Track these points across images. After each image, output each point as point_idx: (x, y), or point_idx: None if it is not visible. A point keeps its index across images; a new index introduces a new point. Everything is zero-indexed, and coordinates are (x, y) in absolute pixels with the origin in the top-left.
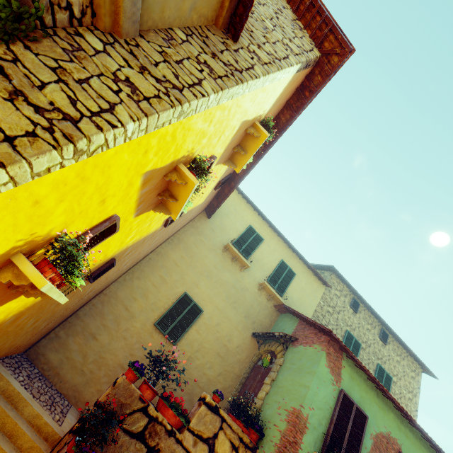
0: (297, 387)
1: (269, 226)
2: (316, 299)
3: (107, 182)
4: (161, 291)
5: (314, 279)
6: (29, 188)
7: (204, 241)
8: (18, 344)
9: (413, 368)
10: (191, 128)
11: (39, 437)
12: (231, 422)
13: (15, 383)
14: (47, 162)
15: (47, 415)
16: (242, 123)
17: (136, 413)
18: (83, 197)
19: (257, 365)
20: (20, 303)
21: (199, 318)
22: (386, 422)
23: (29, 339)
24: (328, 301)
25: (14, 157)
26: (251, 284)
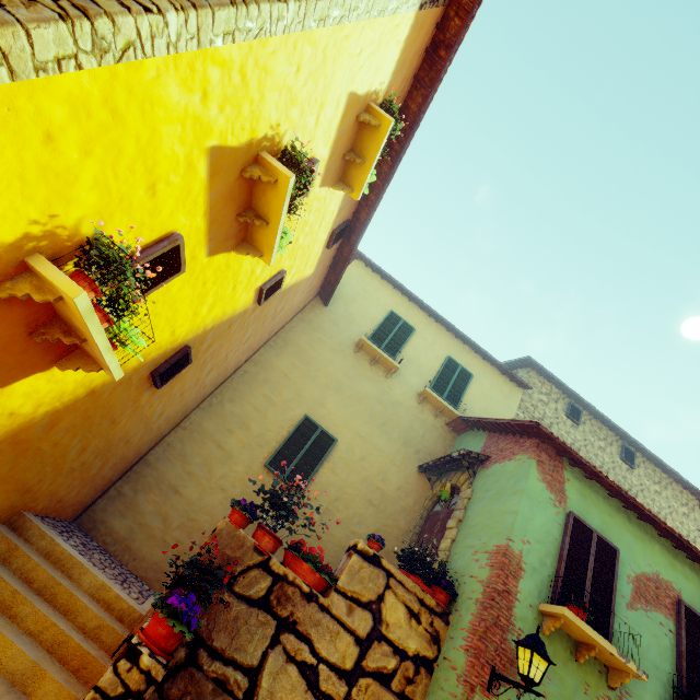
0: (499, 518)
1: (420, 308)
2: (510, 409)
3: (153, 144)
4: (268, 416)
5: (503, 381)
6: (34, 96)
7: (323, 339)
8: (62, 495)
9: (684, 500)
10: (269, 70)
11: (110, 617)
12: (401, 577)
13: (64, 544)
14: (54, 44)
15: (118, 589)
16: (349, 98)
17: (253, 570)
18: (121, 163)
19: (434, 512)
20: (52, 387)
21: (333, 451)
22: (650, 557)
23: (78, 491)
24: (531, 410)
25: (3, 16)
26: (406, 396)
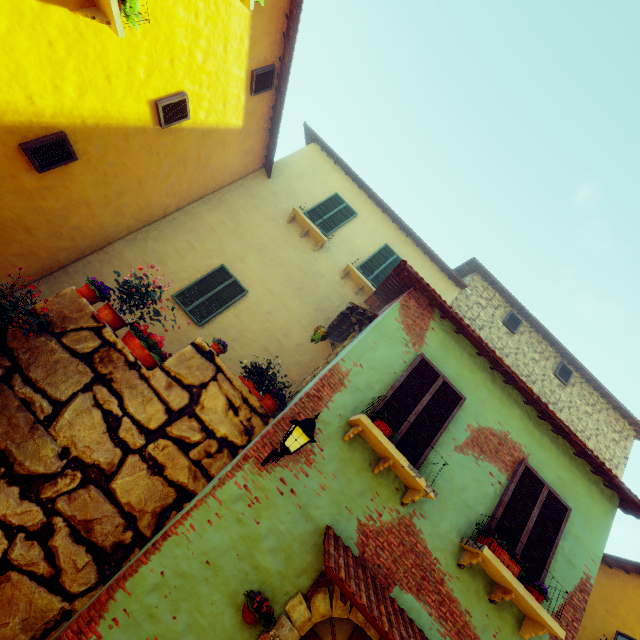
0: (347, 349)
1: (368, 196)
2: None
3: None
4: (186, 259)
5: (441, 278)
6: None
7: (259, 206)
8: None
9: (618, 428)
10: None
11: None
12: (232, 376)
13: None
14: None
15: None
16: None
17: (85, 331)
18: None
19: None
20: None
21: (242, 300)
22: (504, 418)
23: None
24: (463, 310)
25: None
26: (330, 270)
